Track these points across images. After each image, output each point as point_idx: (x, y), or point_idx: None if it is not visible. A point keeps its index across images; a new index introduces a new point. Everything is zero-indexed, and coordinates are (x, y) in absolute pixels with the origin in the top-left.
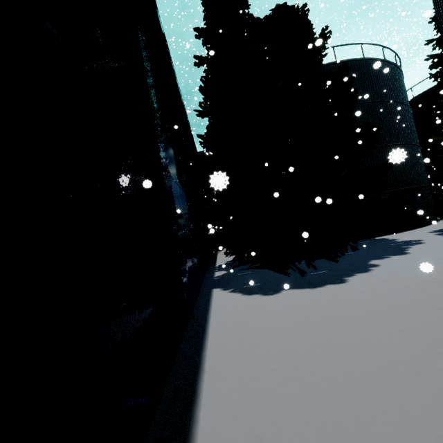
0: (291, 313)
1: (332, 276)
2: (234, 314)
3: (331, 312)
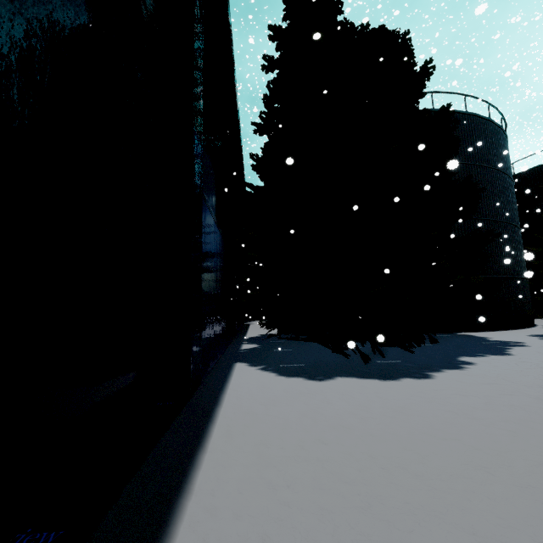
0: (351, 411)
1: (409, 368)
2: (261, 400)
3: (417, 417)
